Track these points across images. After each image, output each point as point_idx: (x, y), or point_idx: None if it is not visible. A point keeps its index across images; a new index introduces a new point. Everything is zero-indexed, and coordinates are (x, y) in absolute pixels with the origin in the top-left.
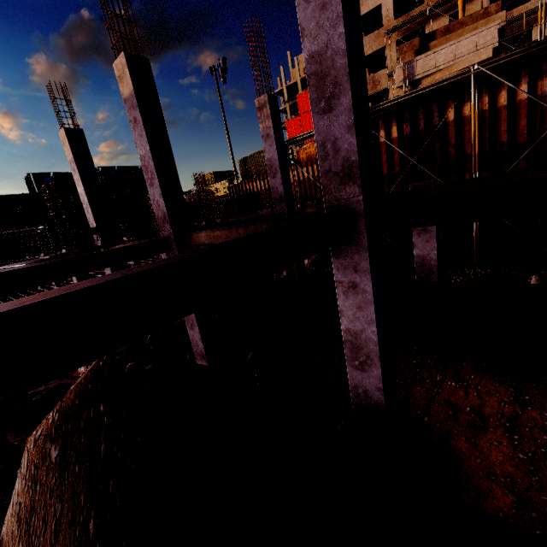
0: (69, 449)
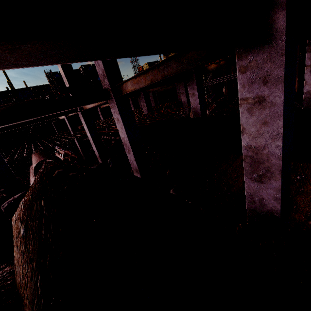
0: (29, 229)
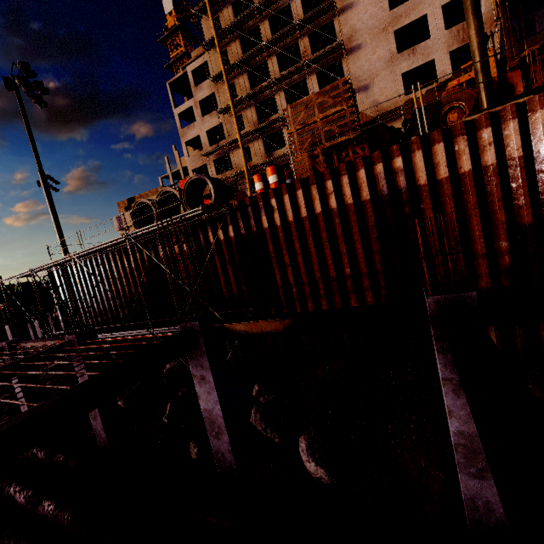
0: None
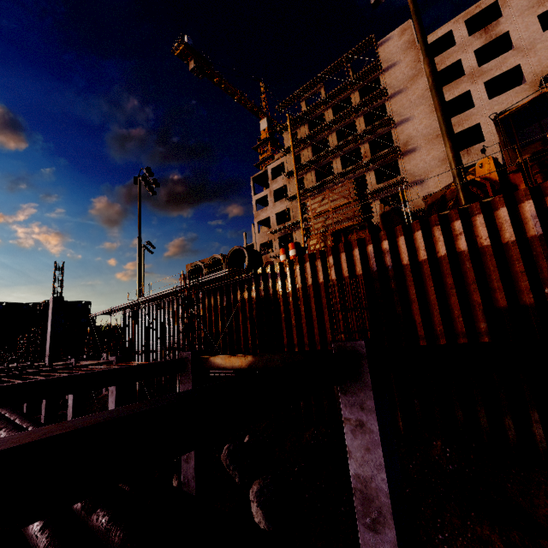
0: None
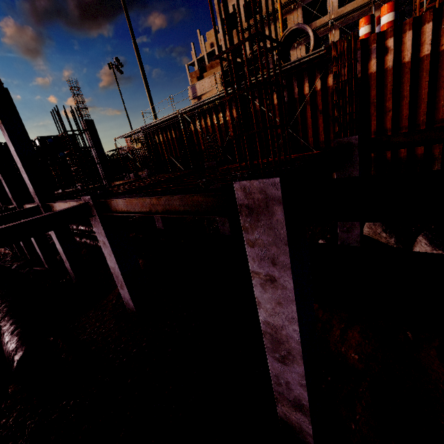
0: None
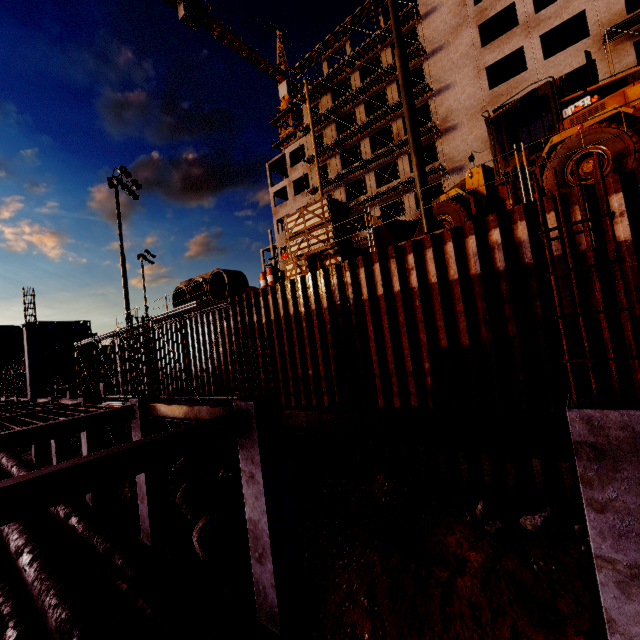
0: None
